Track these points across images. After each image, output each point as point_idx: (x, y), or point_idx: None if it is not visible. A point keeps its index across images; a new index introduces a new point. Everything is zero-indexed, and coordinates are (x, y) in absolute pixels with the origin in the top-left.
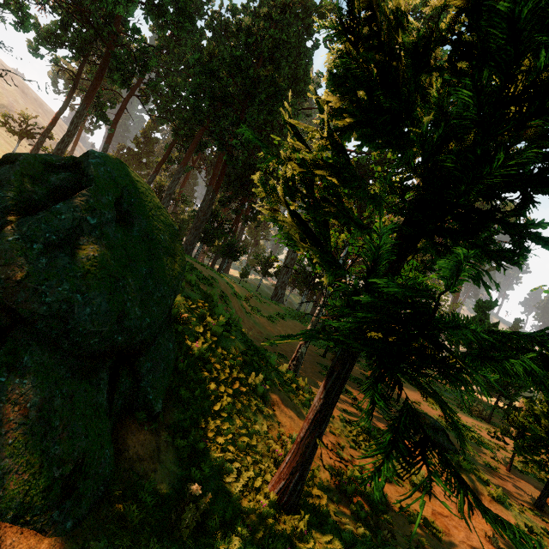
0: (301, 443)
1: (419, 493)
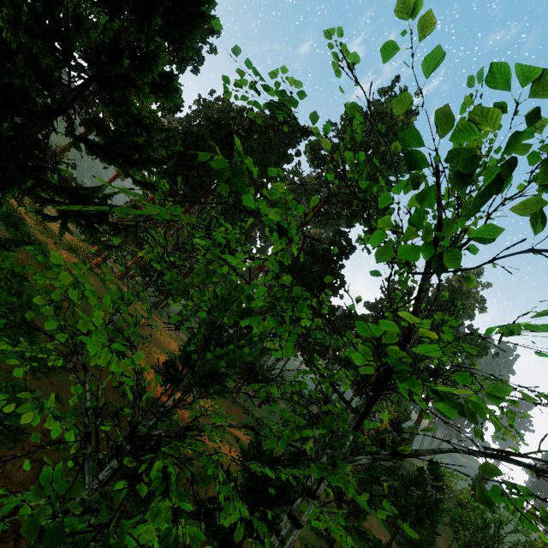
0: None
1: None
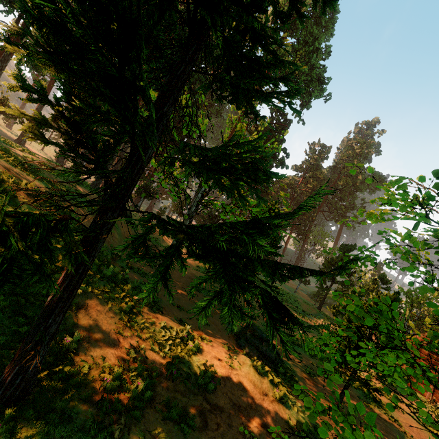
0: (27, 336)
1: (201, 392)
